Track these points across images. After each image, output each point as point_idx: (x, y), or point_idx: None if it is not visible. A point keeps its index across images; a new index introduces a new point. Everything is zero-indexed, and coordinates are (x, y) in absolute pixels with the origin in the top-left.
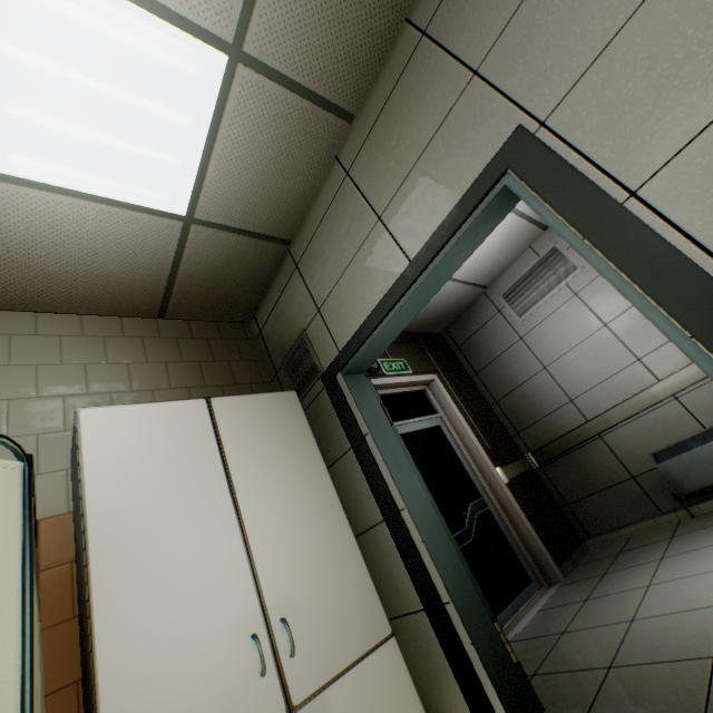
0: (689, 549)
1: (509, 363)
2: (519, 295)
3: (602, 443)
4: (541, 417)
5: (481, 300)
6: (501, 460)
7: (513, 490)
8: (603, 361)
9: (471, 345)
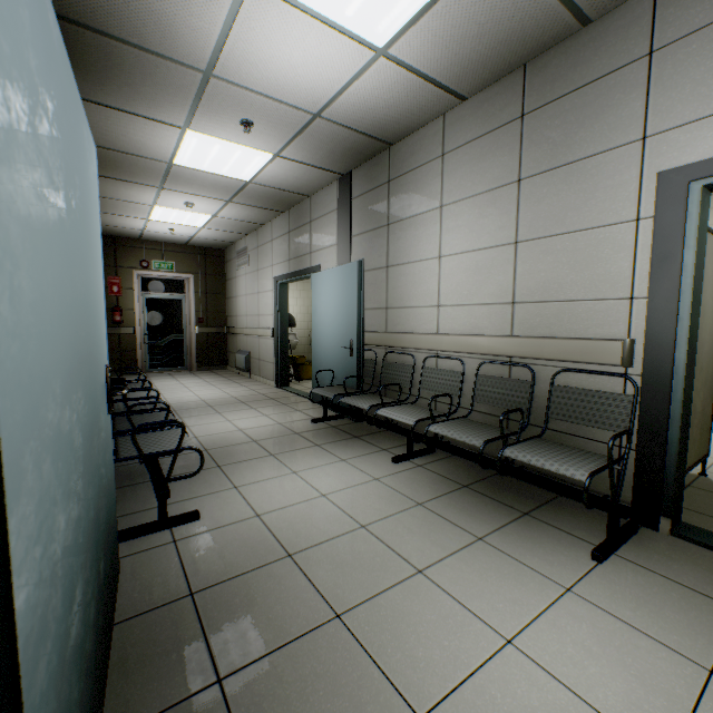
0: (201, 377)
1: (232, 286)
2: (239, 258)
3: (237, 338)
4: (232, 316)
5: (234, 247)
6: (206, 325)
7: (200, 337)
8: (243, 309)
9: (229, 266)
